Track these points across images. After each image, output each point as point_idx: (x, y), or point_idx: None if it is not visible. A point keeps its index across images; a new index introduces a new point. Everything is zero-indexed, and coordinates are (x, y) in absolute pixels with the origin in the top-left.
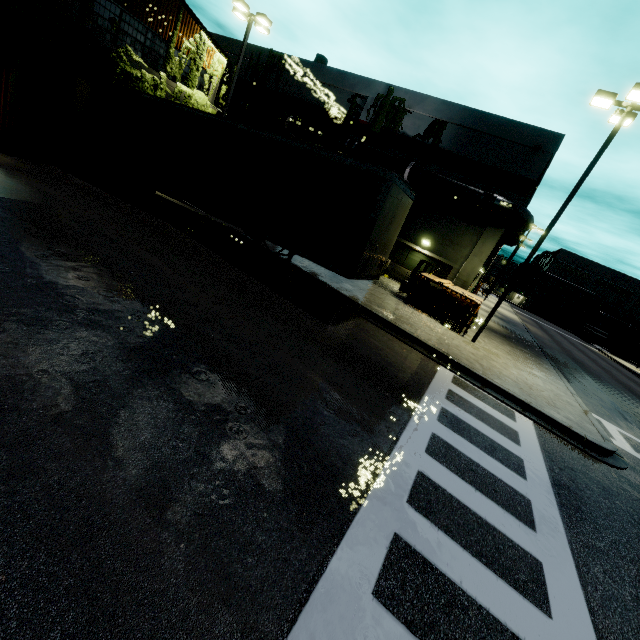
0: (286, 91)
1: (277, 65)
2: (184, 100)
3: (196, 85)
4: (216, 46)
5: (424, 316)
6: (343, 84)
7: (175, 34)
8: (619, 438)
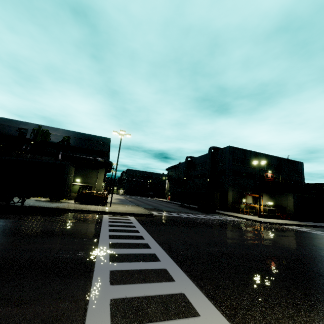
0: None
1: None
2: None
3: None
4: None
5: (90, 205)
6: (11, 124)
7: None
8: (155, 213)
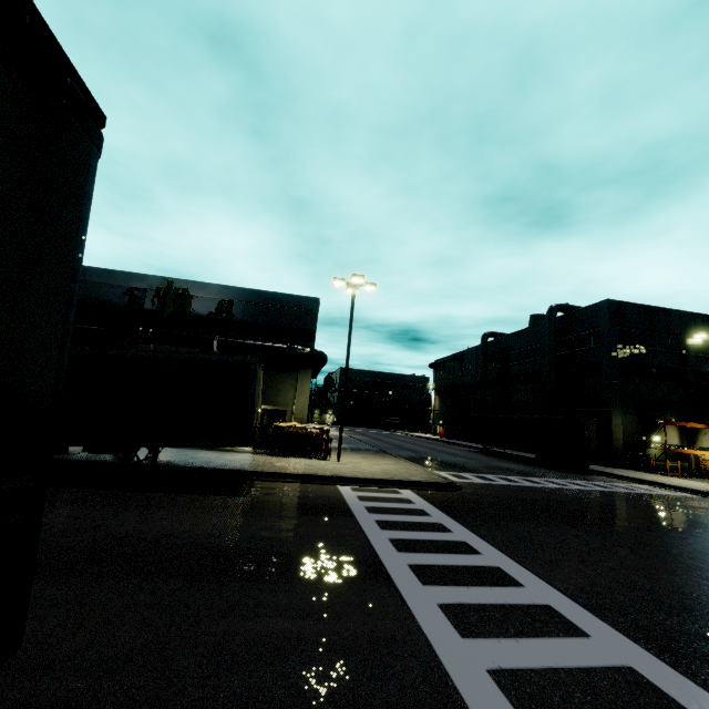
0: None
1: None
2: None
3: None
4: None
5: (294, 459)
6: (114, 280)
7: None
8: (449, 477)
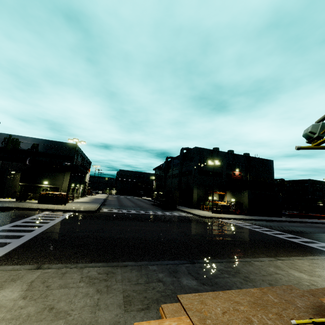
0: None
1: None
2: None
3: None
4: None
5: (46, 204)
6: None
7: None
8: (105, 210)
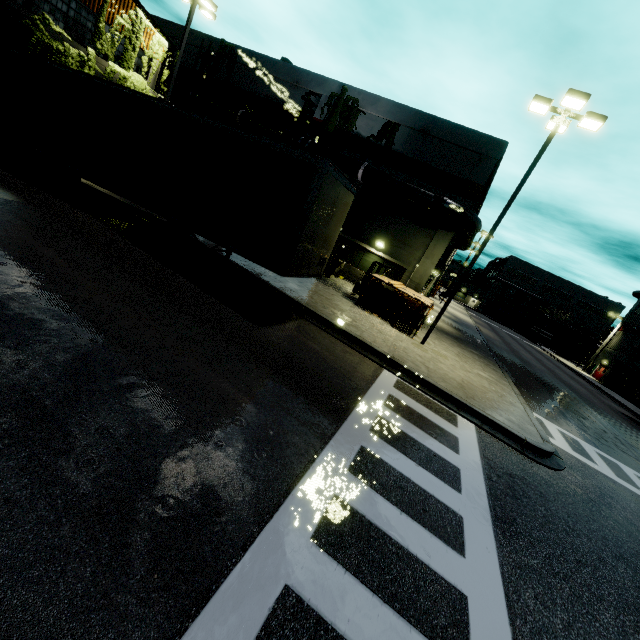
0: (238, 84)
1: (229, 56)
2: (118, 82)
3: (133, 67)
4: (155, 26)
5: (374, 318)
6: (297, 80)
7: (105, 7)
8: (558, 437)
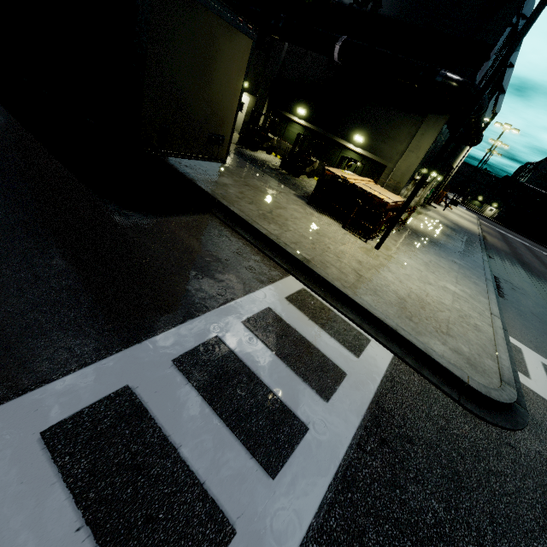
0: None
1: None
2: None
3: None
4: None
5: (324, 218)
6: None
7: None
8: (538, 375)
